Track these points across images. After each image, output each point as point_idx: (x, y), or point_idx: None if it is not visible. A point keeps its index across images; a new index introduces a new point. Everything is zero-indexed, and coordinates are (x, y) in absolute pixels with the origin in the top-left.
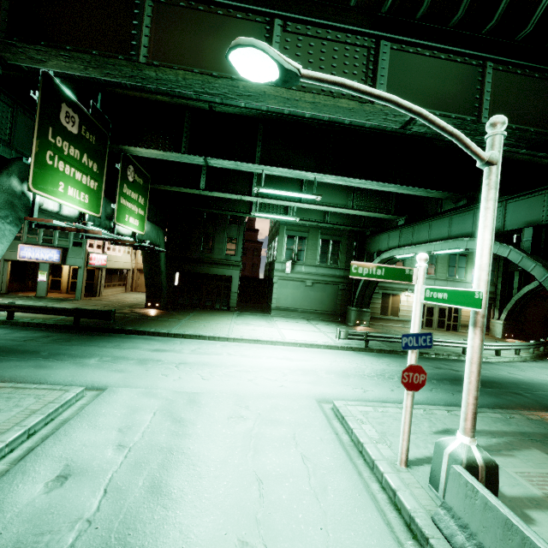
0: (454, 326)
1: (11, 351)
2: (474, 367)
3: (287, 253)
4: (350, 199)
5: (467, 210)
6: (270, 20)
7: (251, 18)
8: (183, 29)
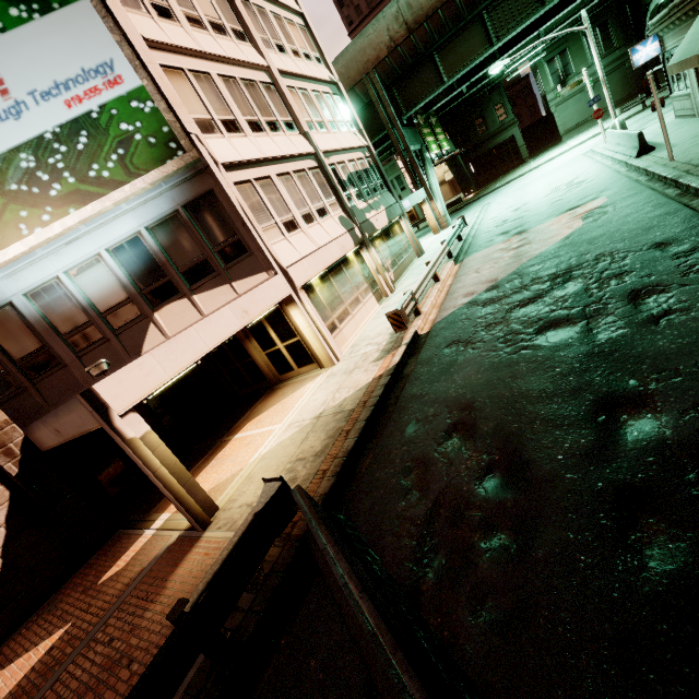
0: None
1: None
2: (607, 98)
3: (553, 79)
4: None
5: None
6: (480, 16)
7: (472, 23)
8: (452, 54)
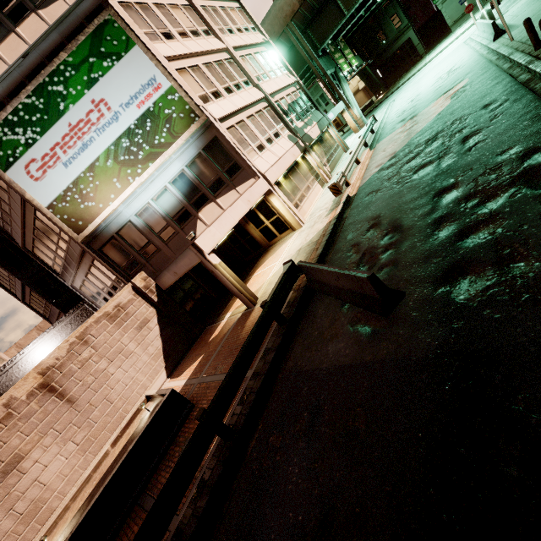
0: None
1: None
2: None
3: None
4: None
5: None
6: None
7: None
8: None
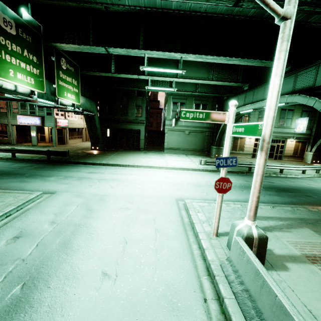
0: (279, 157)
1: (10, 174)
2: (258, 178)
3: (173, 114)
4: (211, 74)
5: (290, 74)
6: None
7: None
8: None
